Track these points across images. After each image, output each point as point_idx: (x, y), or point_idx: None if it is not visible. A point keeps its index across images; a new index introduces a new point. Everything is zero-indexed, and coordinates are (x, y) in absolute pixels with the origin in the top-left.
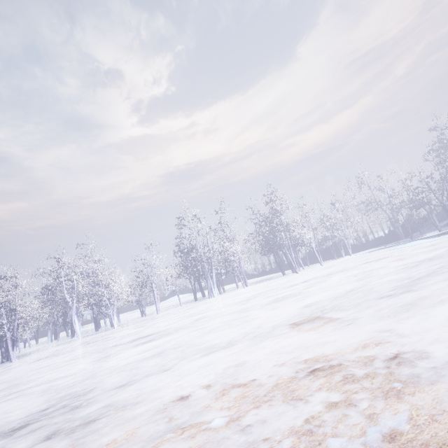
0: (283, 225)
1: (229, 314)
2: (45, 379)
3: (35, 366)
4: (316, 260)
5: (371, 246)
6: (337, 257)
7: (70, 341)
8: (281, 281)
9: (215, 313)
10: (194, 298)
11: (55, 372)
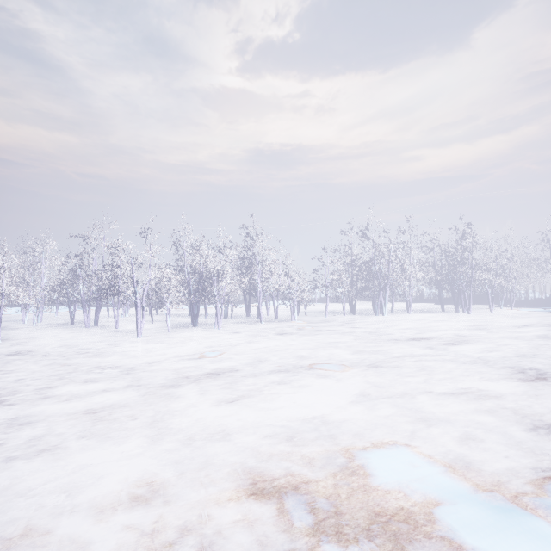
0: (472, 263)
1: (503, 339)
2: (398, 353)
3: (305, 339)
4: (452, 303)
5: (516, 304)
6: (484, 306)
7: (242, 322)
8: (469, 318)
9: (468, 334)
10: (353, 311)
11: (388, 349)
